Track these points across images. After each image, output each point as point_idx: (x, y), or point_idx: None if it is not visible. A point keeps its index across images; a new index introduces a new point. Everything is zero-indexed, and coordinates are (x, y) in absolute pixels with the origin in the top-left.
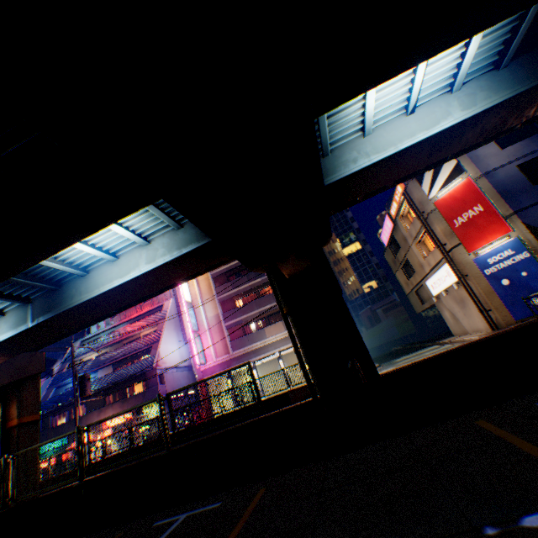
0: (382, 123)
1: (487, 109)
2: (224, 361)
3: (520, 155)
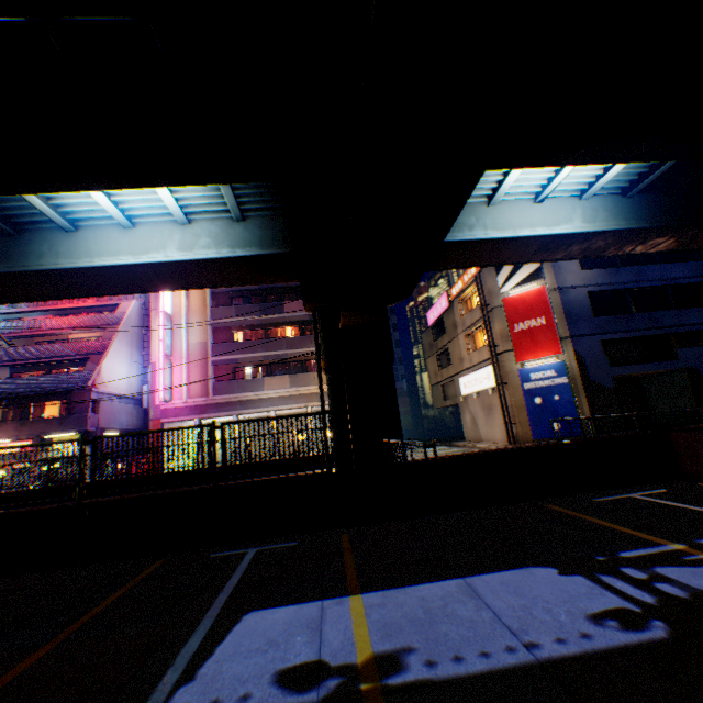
0: (509, 200)
1: (602, 232)
2: (197, 405)
3: (594, 283)
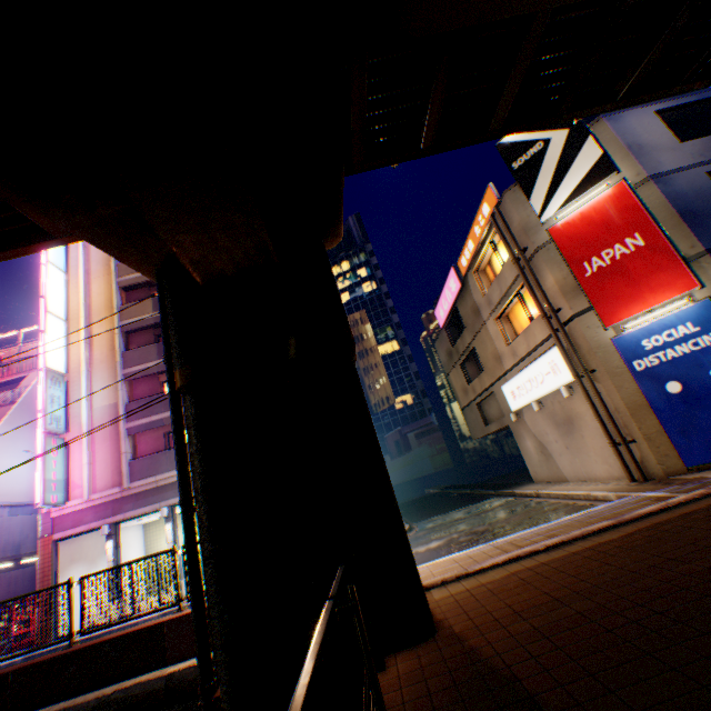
0: None
1: None
2: (107, 502)
3: None
